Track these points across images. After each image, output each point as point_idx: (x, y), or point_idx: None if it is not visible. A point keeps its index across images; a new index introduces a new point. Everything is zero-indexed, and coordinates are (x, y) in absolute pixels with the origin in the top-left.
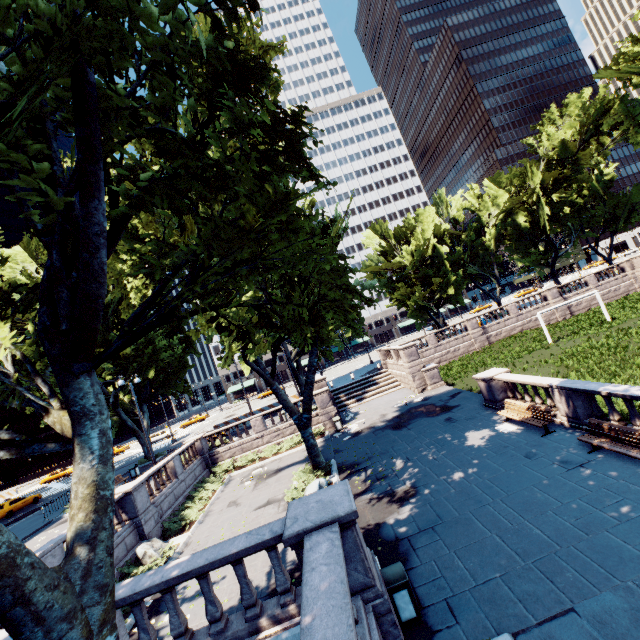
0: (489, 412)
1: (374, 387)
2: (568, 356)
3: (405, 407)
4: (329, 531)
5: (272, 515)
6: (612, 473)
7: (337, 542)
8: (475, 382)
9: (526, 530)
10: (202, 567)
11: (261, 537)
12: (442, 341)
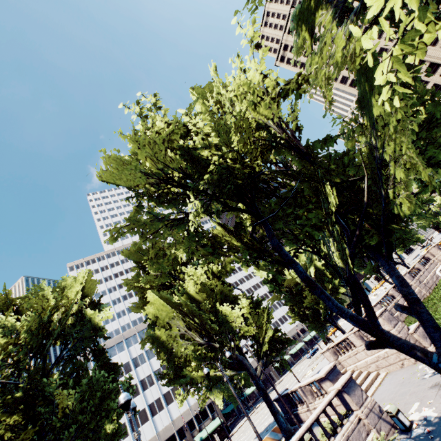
0: None
1: None
2: None
3: None
4: None
5: None
6: None
7: None
8: None
9: None
10: None
11: None
12: None
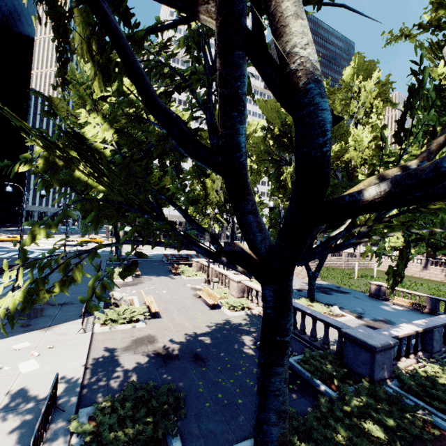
0: (376, 299)
1: None
2: None
3: None
4: None
5: None
6: None
7: None
8: (334, 284)
9: None
10: None
11: None
12: None
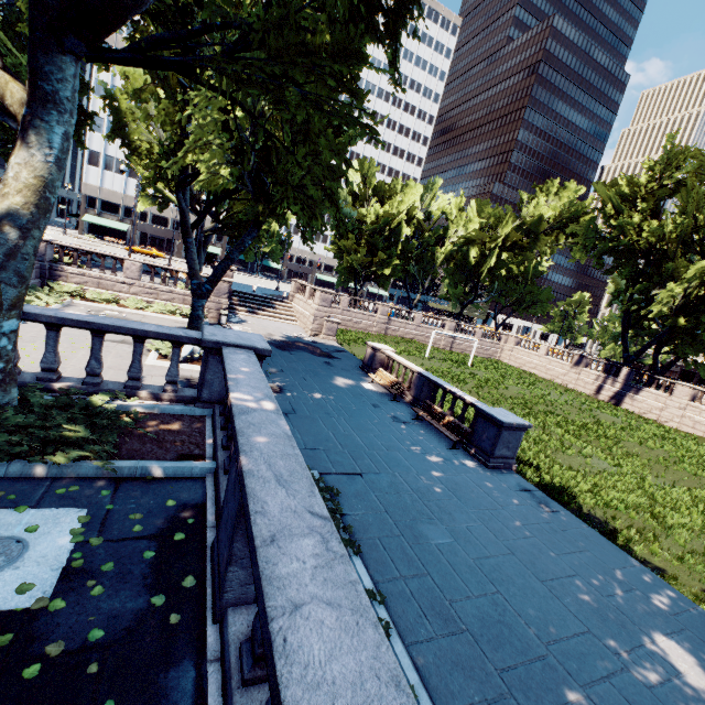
0: (361, 373)
1: (271, 310)
2: (432, 370)
3: (294, 339)
4: (246, 351)
5: (127, 352)
6: (419, 432)
7: (254, 358)
8: (359, 352)
9: (352, 437)
10: (108, 326)
11: (175, 332)
12: (352, 309)
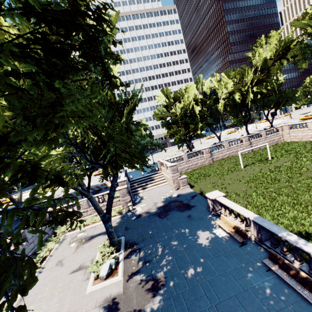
0: (211, 216)
1: (153, 181)
2: (251, 179)
3: (167, 200)
4: None
5: (79, 282)
6: (282, 296)
7: None
8: (204, 187)
9: None
10: None
11: None
12: (190, 158)
